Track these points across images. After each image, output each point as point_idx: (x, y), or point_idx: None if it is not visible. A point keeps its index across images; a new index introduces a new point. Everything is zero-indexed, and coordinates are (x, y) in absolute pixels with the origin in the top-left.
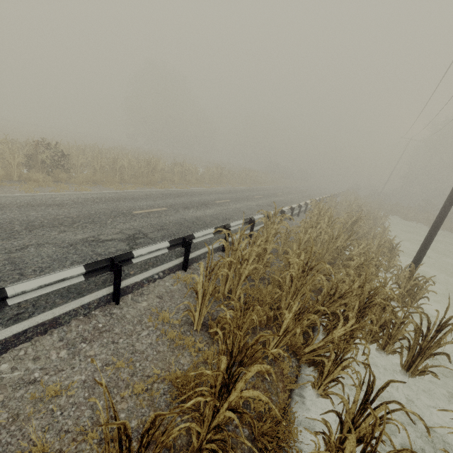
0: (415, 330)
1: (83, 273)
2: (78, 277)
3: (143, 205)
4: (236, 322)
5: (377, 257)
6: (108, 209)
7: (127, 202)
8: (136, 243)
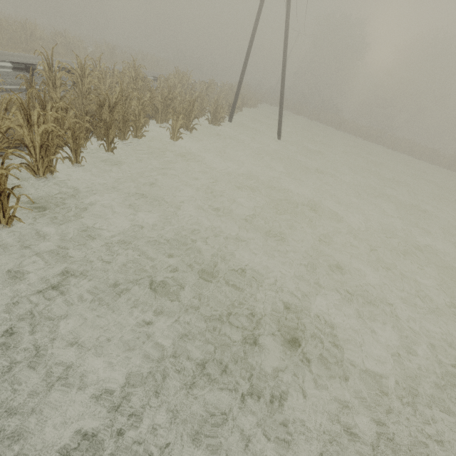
0: (187, 110)
1: (12, 67)
2: (9, 69)
3: (33, 61)
4: (97, 91)
5: (200, 97)
6: (2, 58)
7: (17, 58)
8: (37, 76)
